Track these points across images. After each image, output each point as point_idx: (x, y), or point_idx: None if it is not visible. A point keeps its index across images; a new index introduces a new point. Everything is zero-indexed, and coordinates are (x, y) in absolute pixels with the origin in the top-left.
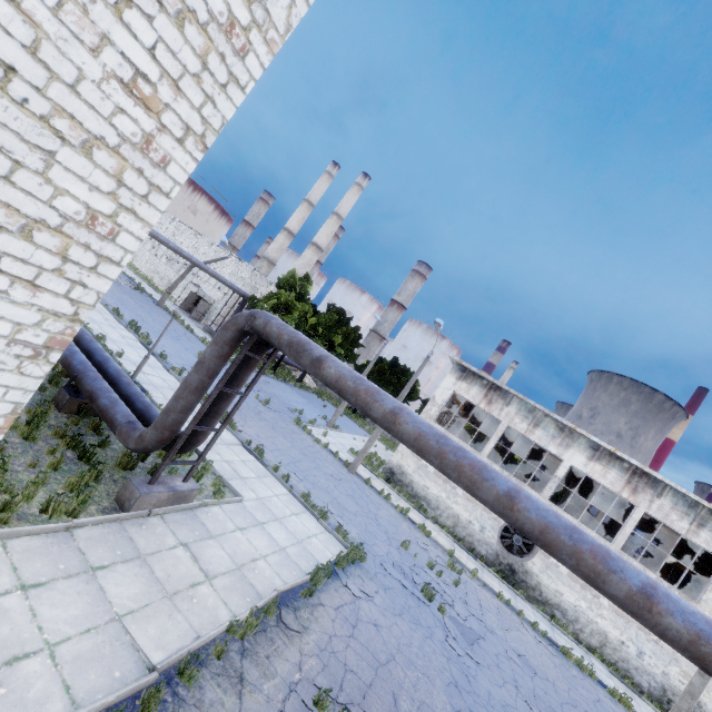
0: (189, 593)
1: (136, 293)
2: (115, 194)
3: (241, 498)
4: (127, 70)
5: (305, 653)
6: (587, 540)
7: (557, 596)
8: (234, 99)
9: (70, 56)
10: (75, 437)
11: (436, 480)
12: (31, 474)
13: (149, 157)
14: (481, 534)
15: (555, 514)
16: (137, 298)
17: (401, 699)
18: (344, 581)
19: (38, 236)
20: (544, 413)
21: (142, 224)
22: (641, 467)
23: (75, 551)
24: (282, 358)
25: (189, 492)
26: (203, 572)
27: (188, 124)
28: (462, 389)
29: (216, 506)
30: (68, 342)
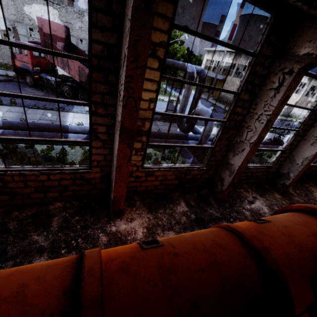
0: None
1: None
2: None
3: None
4: None
5: None
6: None
7: None
8: None
9: None
10: None
11: None
12: None
13: None
14: None
15: None
16: None
17: None
18: None
19: None
20: None
21: None
22: None
23: None
24: None
25: None
26: None
27: None
28: None
29: None
30: None
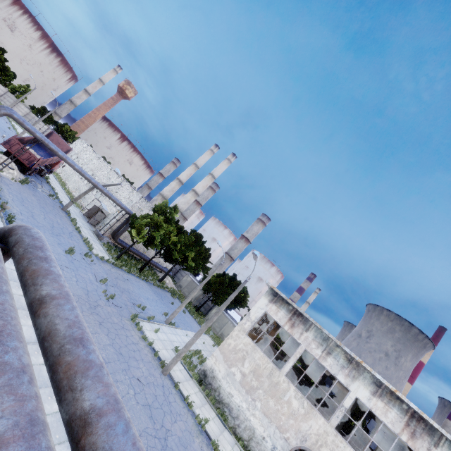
0: None
1: (48, 198)
2: None
3: None
4: None
5: None
6: None
7: None
8: None
9: None
10: None
11: (240, 389)
12: None
13: None
14: None
15: None
16: (44, 201)
17: None
18: None
19: None
20: (336, 343)
21: None
22: (419, 412)
23: None
24: (148, 262)
25: None
26: None
27: None
28: (272, 311)
29: None
30: None
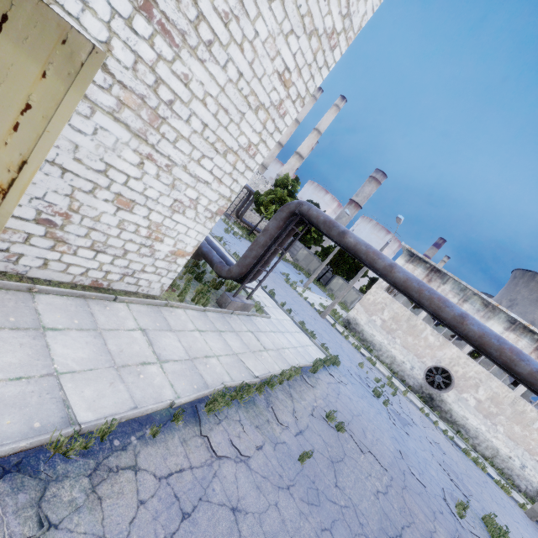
0: (259, 353)
1: None
2: (260, 133)
3: (270, 316)
4: (282, 67)
5: (316, 396)
6: (508, 343)
7: (464, 420)
8: (323, 75)
9: (263, 64)
10: (192, 267)
11: (381, 331)
12: (180, 282)
13: (279, 112)
14: (410, 371)
15: (489, 329)
16: None
17: (367, 433)
18: (329, 372)
19: (228, 156)
20: (473, 292)
21: (267, 149)
22: None
23: (210, 321)
24: None
25: (249, 305)
26: (262, 346)
27: (299, 92)
28: (408, 269)
29: (259, 317)
30: (224, 211)
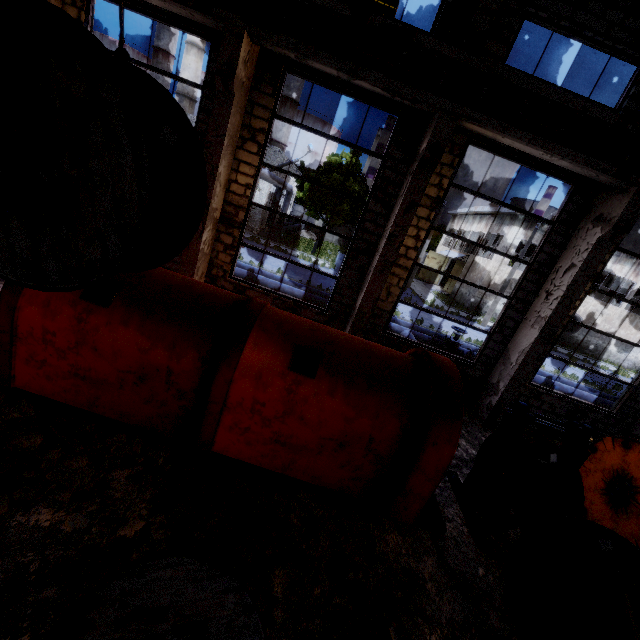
0: None
1: None
2: None
3: None
4: None
5: None
6: None
7: (587, 343)
8: None
9: None
10: None
11: None
12: None
13: None
14: None
15: None
16: None
17: None
18: None
19: None
20: None
21: None
22: None
23: None
24: (323, 236)
25: None
26: None
27: None
28: (528, 237)
29: None
30: None
